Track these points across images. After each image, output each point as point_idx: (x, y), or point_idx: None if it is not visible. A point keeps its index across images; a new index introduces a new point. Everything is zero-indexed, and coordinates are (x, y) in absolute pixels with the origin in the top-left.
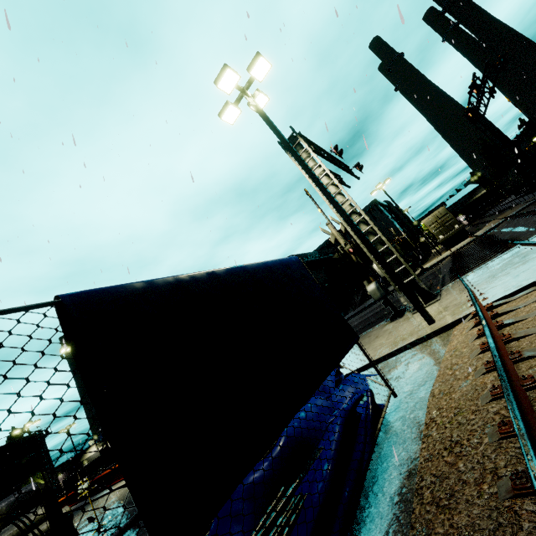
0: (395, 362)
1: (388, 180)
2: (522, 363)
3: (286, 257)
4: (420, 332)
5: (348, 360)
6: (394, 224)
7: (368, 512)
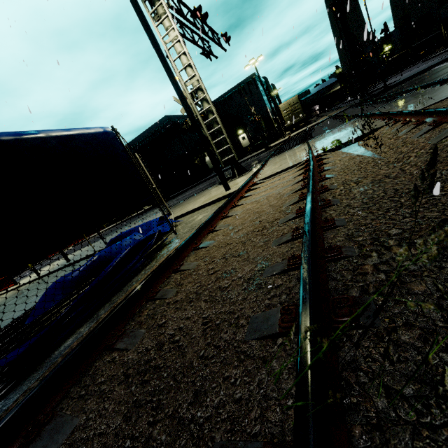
0: (197, 213)
1: (261, 57)
2: (224, 219)
3: (97, 127)
4: (218, 196)
5: (179, 210)
6: (265, 102)
7: (119, 290)
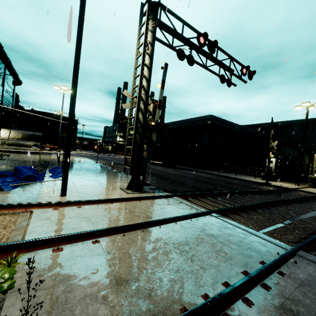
0: (24, 193)
1: None
2: None
3: None
4: (53, 193)
5: (76, 179)
6: None
7: None
